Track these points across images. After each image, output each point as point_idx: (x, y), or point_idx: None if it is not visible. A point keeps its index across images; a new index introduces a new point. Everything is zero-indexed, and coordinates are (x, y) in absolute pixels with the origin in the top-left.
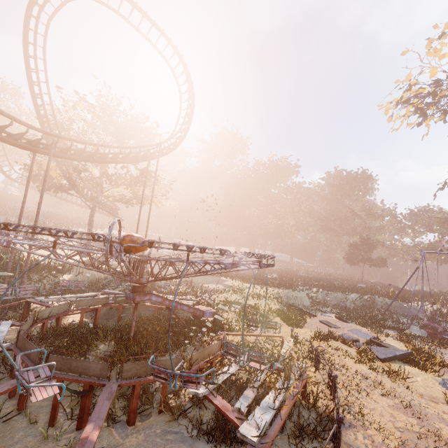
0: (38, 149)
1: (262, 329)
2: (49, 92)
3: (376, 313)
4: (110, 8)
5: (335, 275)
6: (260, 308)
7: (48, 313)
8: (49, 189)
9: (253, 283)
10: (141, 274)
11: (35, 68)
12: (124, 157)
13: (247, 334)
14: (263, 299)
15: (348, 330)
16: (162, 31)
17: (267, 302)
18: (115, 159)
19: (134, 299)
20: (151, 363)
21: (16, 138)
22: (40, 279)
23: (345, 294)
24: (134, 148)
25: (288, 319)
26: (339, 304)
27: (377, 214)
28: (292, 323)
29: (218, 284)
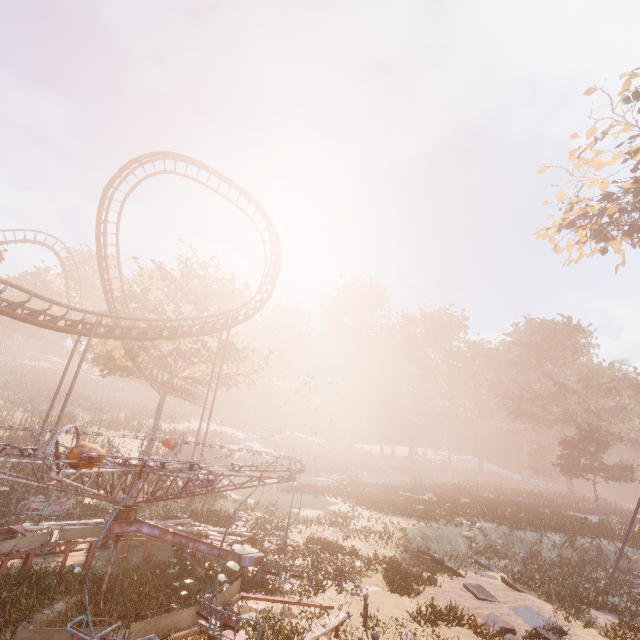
0: (81, 331)
1: (335, 593)
2: (119, 265)
3: (601, 575)
4: (187, 177)
5: (548, 496)
6: (362, 554)
7: (12, 546)
8: (112, 373)
9: (374, 509)
10: (129, 491)
11: (103, 245)
12: (187, 330)
13: (276, 600)
14: (373, 539)
15: (511, 608)
16: (241, 190)
17: (380, 543)
18: (174, 334)
19: (110, 529)
20: (59, 633)
21: (56, 321)
22: (59, 496)
23: (541, 534)
24: (198, 318)
25: (394, 578)
26: (528, 554)
27: (606, 386)
28: (396, 585)
29: (318, 509)
